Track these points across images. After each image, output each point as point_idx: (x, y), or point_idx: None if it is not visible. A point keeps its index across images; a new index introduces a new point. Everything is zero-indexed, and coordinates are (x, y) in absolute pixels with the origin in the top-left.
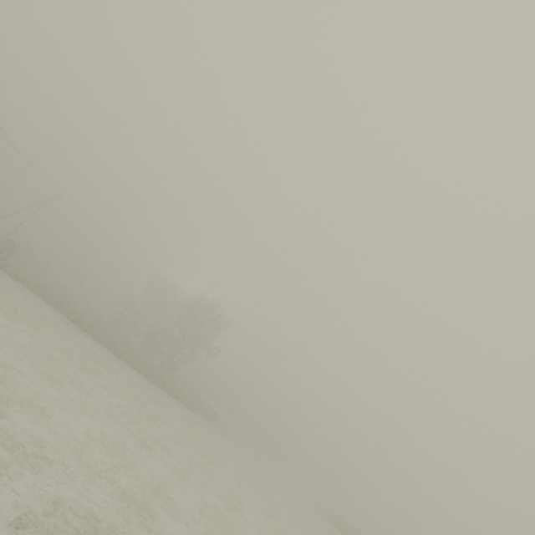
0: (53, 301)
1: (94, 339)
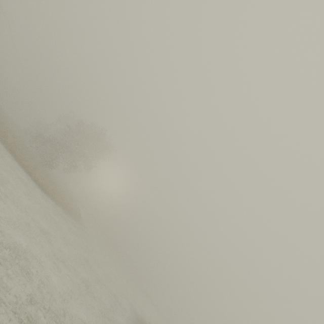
0: None
1: None
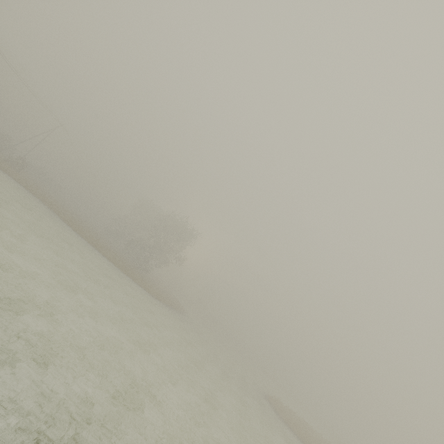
0: (50, 204)
1: (78, 234)
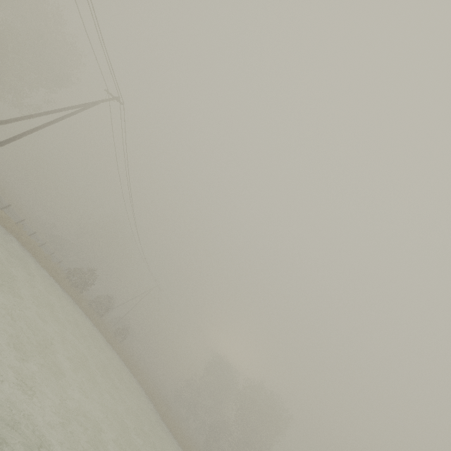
0: (146, 387)
1: (175, 439)
